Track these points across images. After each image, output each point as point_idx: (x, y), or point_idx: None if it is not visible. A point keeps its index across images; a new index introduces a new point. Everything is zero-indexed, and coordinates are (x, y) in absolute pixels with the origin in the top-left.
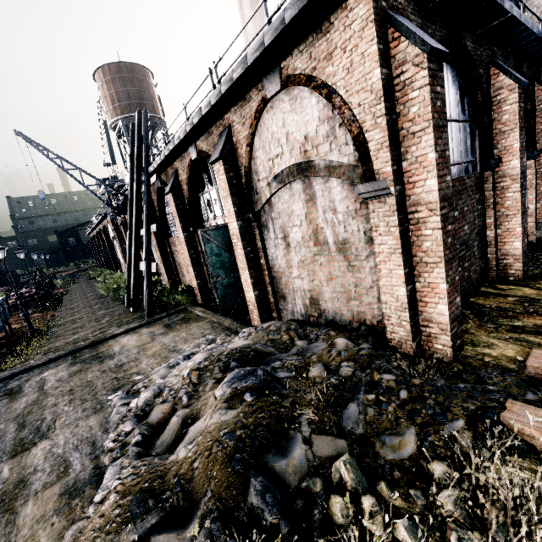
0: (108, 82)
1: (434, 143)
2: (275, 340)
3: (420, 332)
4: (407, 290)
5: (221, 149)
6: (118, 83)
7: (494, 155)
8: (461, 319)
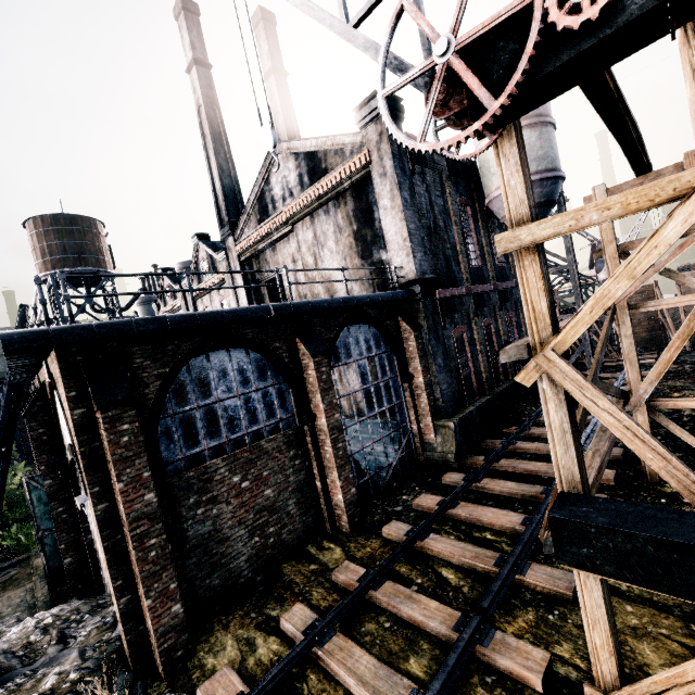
0: (40, 234)
1: (117, 475)
2: (33, 644)
3: (150, 641)
4: (121, 603)
5: (27, 407)
6: (53, 235)
7: (310, 410)
8: (185, 626)
